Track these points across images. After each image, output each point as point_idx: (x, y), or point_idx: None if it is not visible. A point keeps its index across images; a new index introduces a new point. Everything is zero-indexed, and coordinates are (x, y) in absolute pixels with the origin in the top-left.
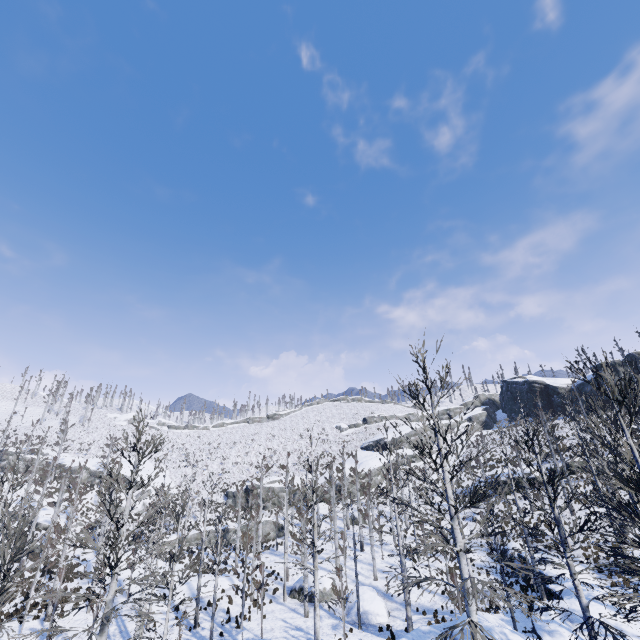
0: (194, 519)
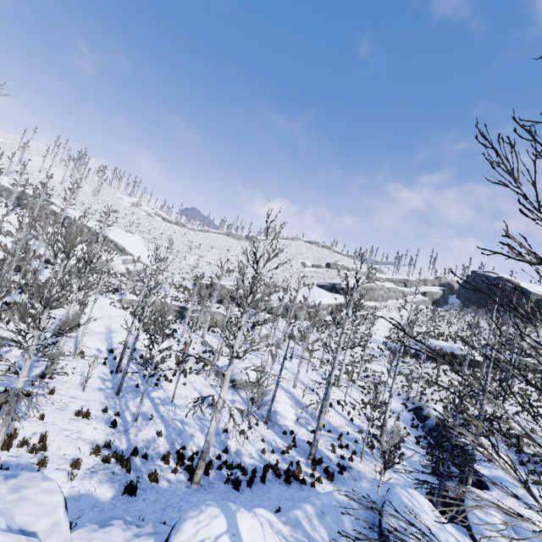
0: (164, 292)
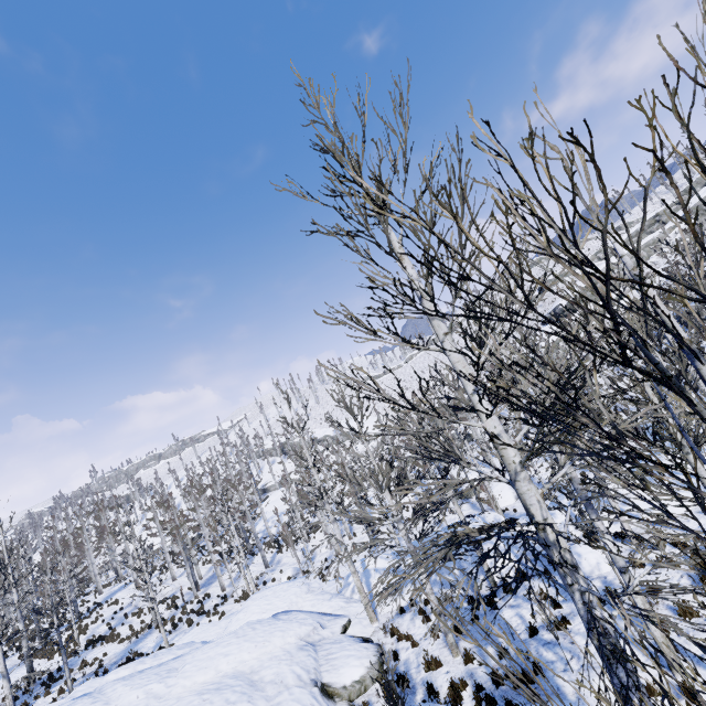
0: None
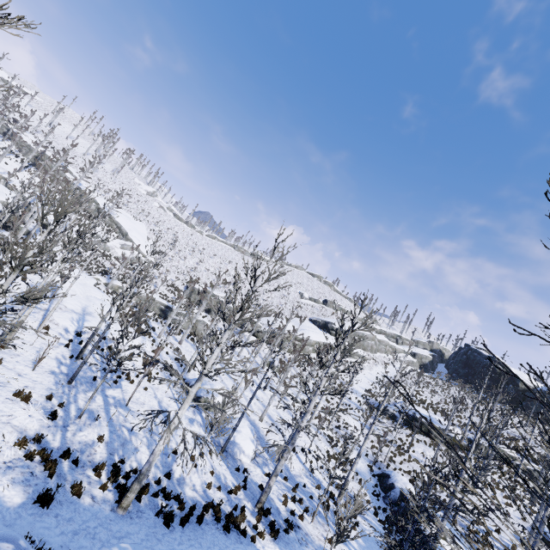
0: (154, 287)
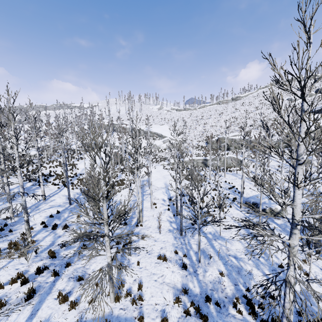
0: (190, 153)
